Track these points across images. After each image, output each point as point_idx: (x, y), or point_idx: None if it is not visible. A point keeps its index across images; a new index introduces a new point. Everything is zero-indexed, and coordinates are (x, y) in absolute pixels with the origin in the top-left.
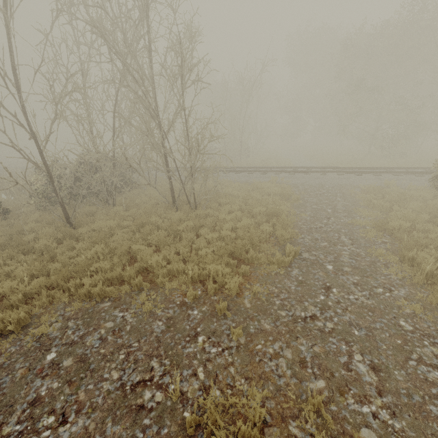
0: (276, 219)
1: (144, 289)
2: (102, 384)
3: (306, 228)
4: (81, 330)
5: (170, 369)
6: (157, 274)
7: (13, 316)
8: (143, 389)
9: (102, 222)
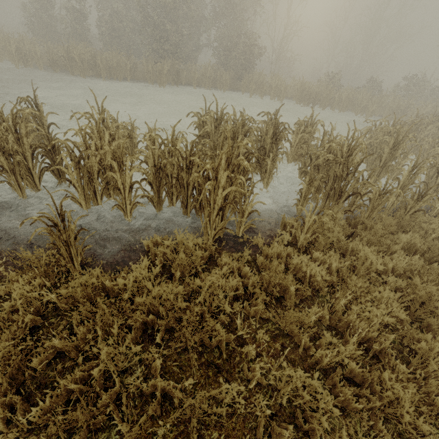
0: None
1: None
2: None
3: None
4: None
5: None
6: None
7: None
8: None
9: None
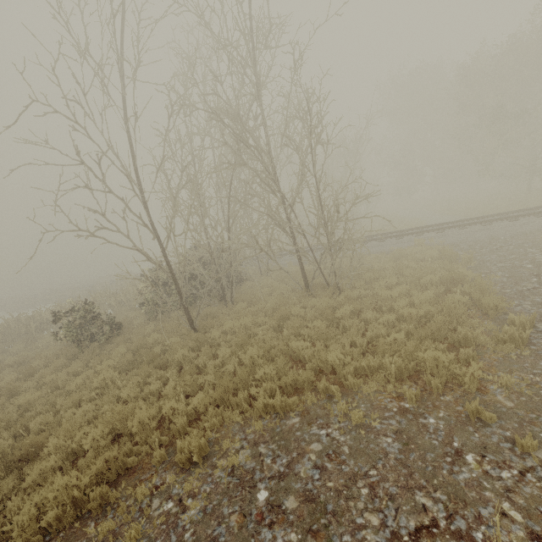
0: (460, 286)
1: (334, 396)
2: (363, 534)
3: (513, 293)
4: (282, 456)
5: (454, 508)
6: (342, 375)
7: (193, 443)
8: (433, 541)
9: (232, 323)
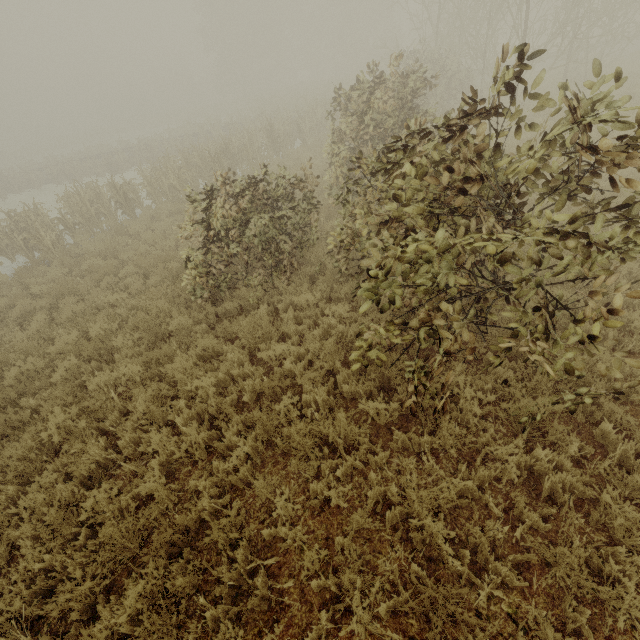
0: None
1: None
2: None
3: None
4: None
5: None
6: None
7: None
8: None
9: None
